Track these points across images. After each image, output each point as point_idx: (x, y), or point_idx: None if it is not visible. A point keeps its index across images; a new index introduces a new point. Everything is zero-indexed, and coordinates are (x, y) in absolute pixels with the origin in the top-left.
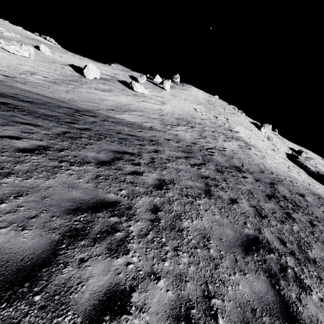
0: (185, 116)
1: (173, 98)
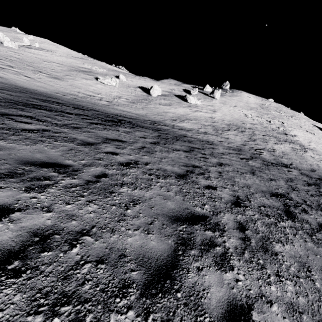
0: (235, 122)
1: (223, 106)
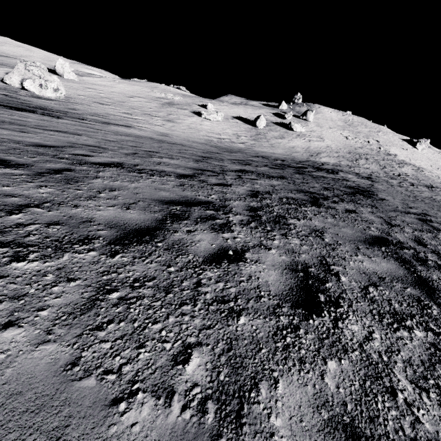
0: (348, 148)
1: (322, 129)
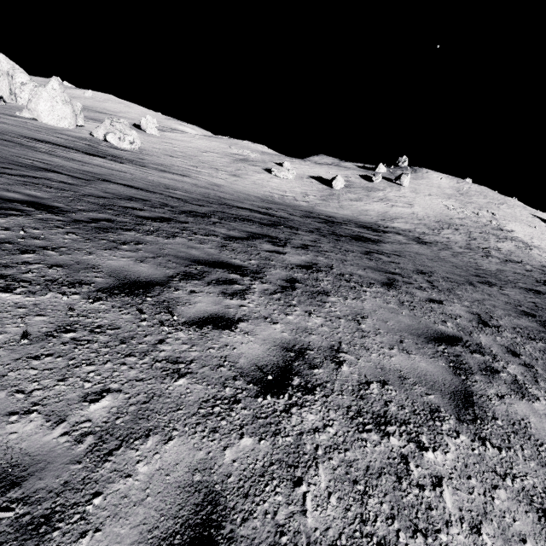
0: (441, 217)
1: (416, 196)
